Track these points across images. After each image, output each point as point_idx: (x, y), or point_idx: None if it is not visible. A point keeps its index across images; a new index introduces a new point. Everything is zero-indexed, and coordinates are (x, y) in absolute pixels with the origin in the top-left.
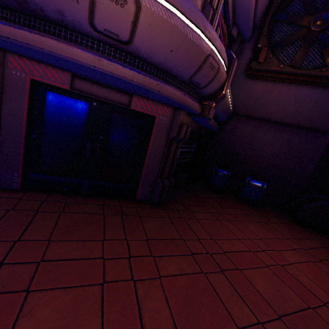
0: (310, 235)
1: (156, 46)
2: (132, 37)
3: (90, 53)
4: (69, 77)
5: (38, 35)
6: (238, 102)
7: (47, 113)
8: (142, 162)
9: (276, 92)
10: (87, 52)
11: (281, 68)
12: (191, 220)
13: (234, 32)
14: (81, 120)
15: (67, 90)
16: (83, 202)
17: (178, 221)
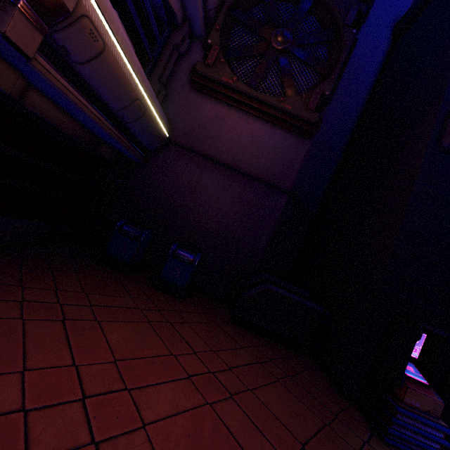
0: (245, 341)
1: None
2: None
3: None
4: None
5: None
6: (179, 124)
7: None
8: None
9: (231, 123)
10: None
11: (234, 82)
12: None
13: (176, 6)
14: None
15: None
16: None
17: None
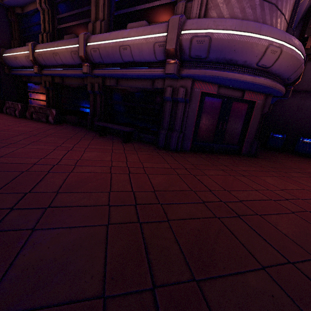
0: None
1: (282, 66)
2: (273, 65)
3: (252, 76)
4: (217, 87)
5: (231, 72)
6: None
7: (203, 108)
8: (245, 130)
9: None
10: (251, 76)
11: None
12: (280, 162)
13: None
14: (218, 109)
15: (214, 94)
16: (220, 155)
17: (274, 162)
